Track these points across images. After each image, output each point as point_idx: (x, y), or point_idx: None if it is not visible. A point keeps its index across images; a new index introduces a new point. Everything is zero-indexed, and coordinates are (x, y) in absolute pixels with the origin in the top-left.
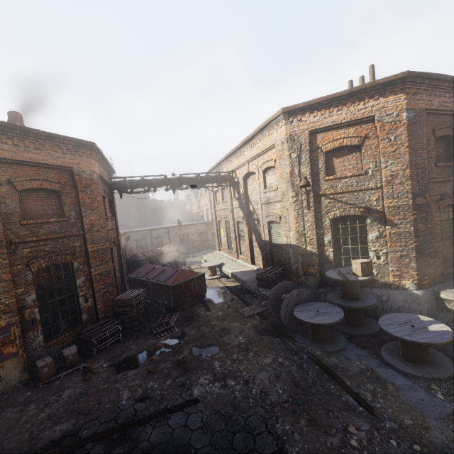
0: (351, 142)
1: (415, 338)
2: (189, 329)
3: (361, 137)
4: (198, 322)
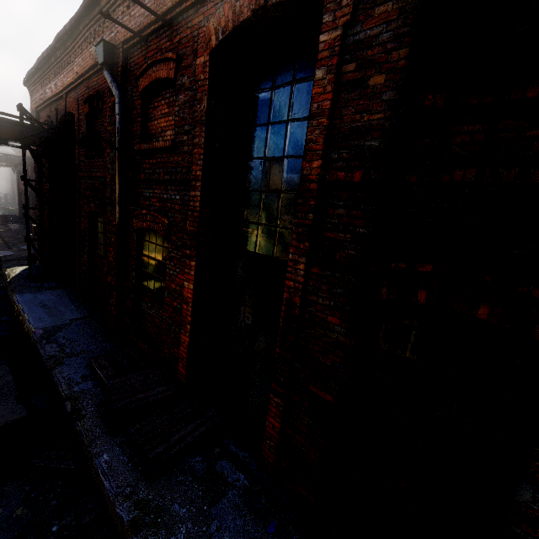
0: None
1: None
2: None
3: None
4: None
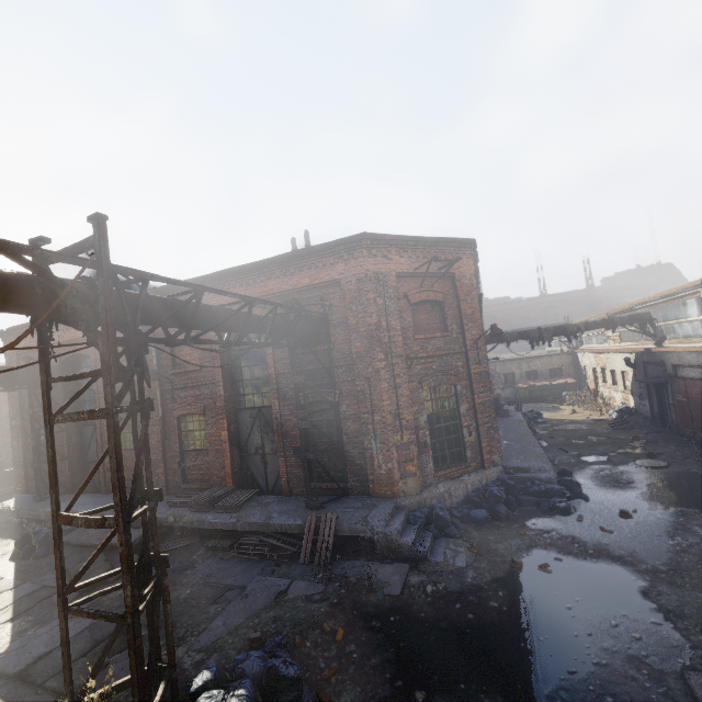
0: None
1: None
2: None
3: None
4: None
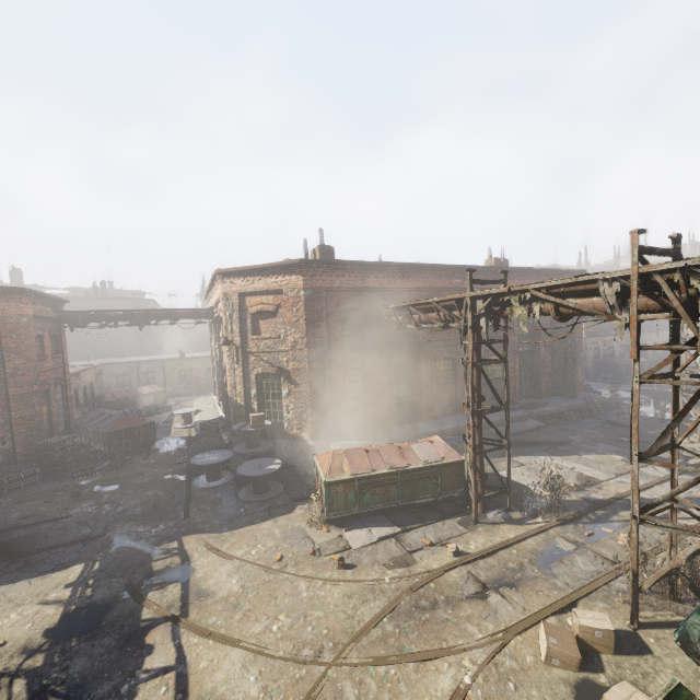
0: (269, 309)
1: (247, 473)
2: (111, 474)
3: (276, 305)
4: (124, 468)
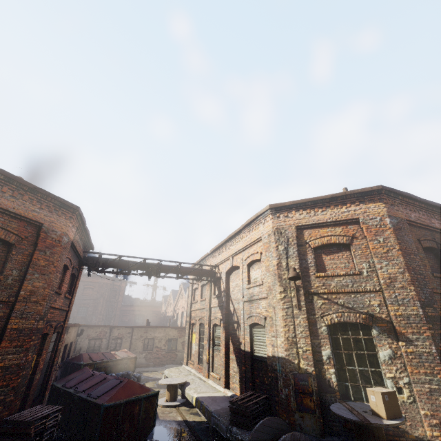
0: (339, 240)
1: None
2: None
3: (348, 236)
4: None
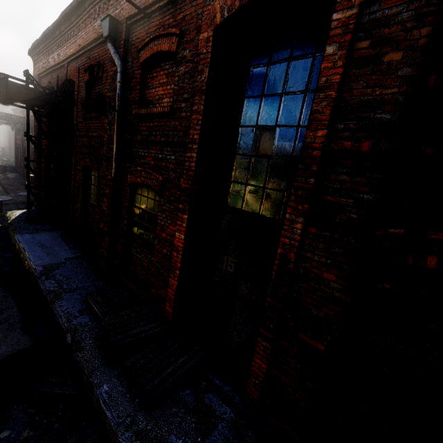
0: None
1: None
2: None
3: None
4: None
